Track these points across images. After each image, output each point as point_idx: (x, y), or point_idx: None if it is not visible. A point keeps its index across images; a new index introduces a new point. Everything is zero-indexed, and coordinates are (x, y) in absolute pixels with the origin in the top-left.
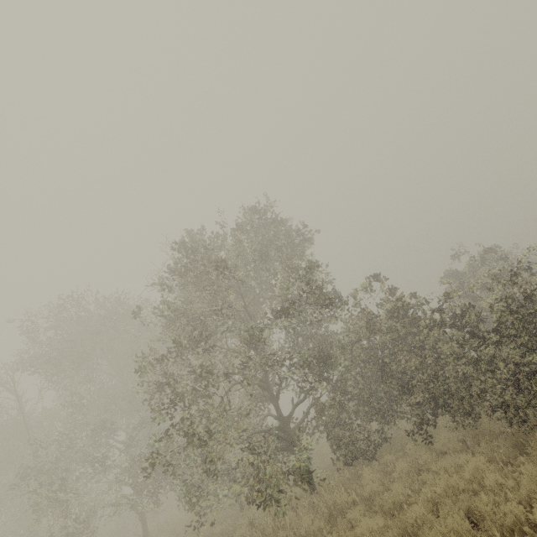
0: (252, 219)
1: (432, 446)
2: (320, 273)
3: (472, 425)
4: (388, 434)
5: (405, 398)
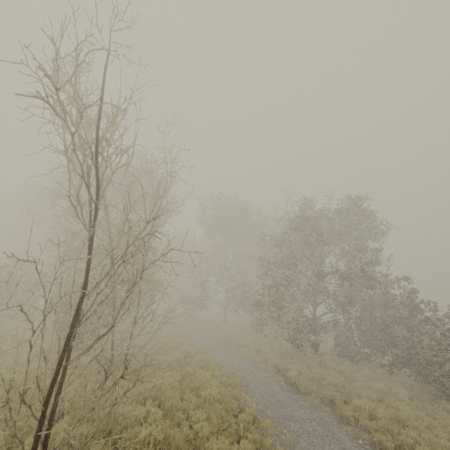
0: (349, 207)
1: (392, 377)
2: (380, 254)
3: (420, 382)
4: (372, 358)
5: (391, 349)
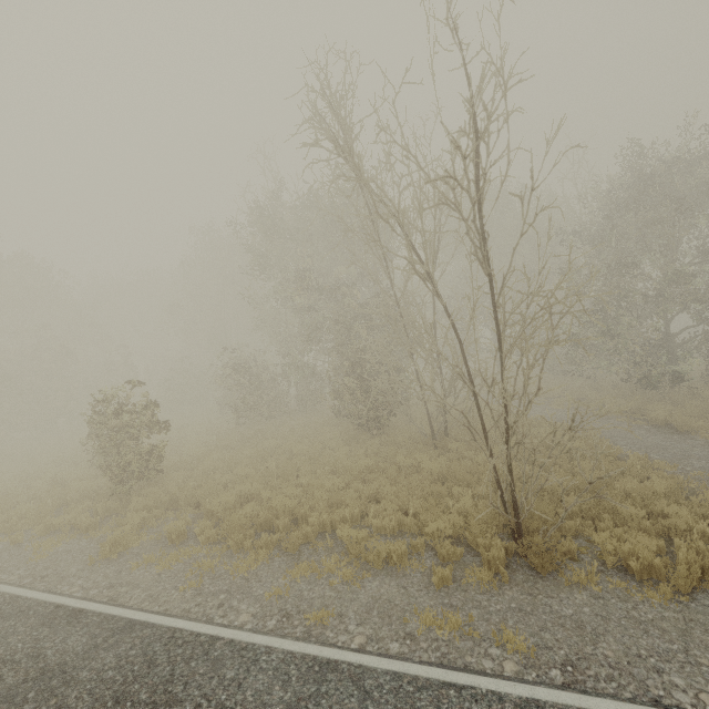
0: None
1: None
2: None
3: None
4: None
5: None
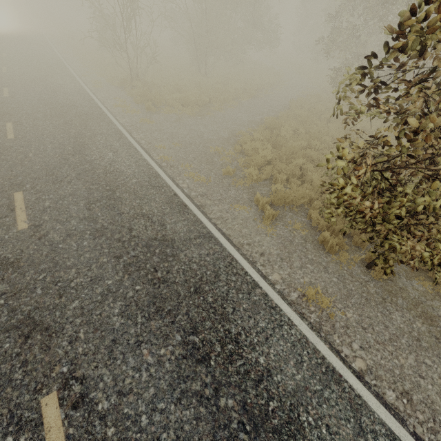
0: None
1: None
2: None
3: None
4: None
5: None
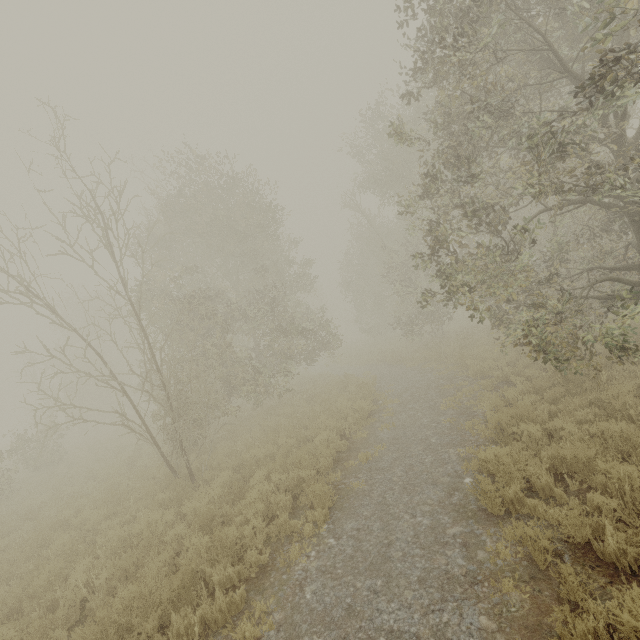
0: None
1: None
2: None
3: None
4: None
5: None
